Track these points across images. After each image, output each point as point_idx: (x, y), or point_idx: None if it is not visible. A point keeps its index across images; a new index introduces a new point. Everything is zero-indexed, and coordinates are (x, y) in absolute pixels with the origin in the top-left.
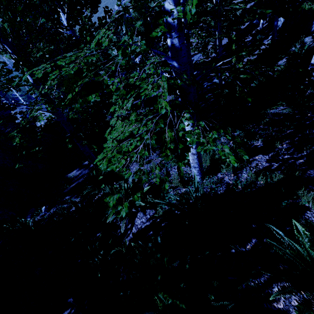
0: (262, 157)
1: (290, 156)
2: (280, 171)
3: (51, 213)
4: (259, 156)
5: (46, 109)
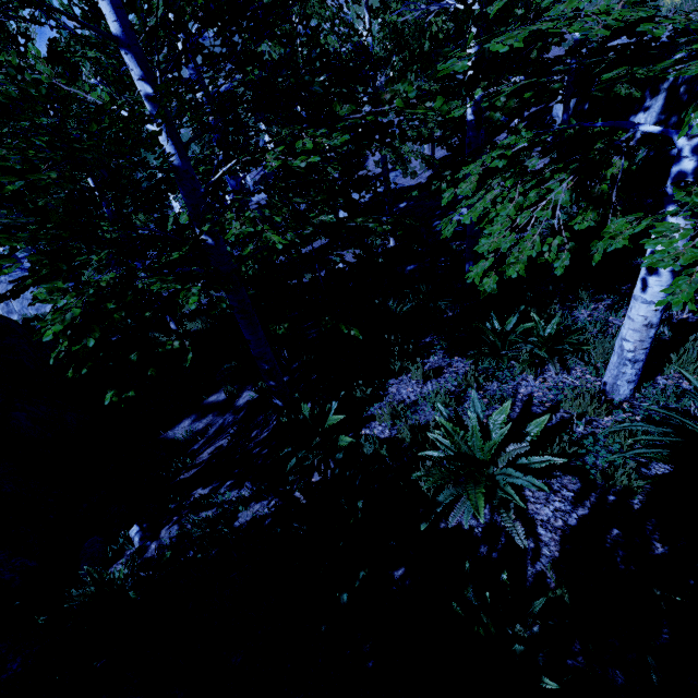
0: None
1: None
2: None
3: (171, 541)
4: None
5: None
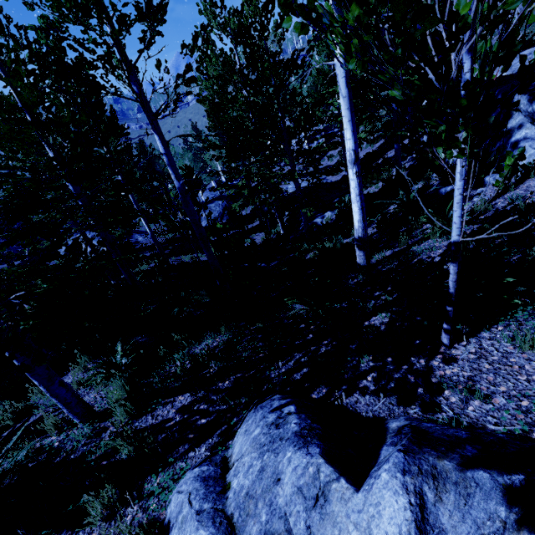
0: (184, 399)
1: (206, 407)
2: (165, 435)
3: None
4: (184, 396)
5: (97, 237)
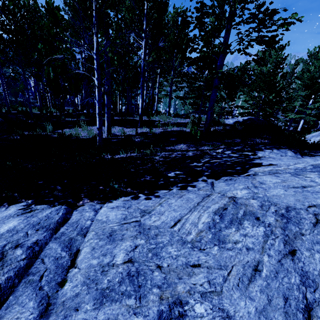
0: None
1: None
2: None
3: None
4: None
5: None
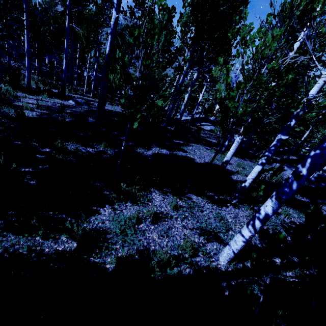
0: None
1: None
2: None
3: None
4: None
5: None
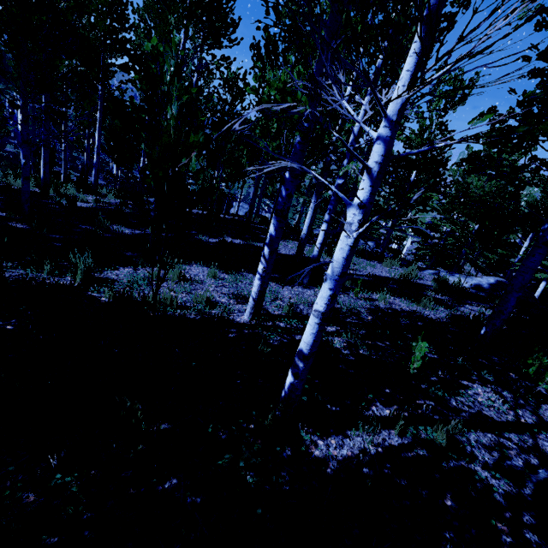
0: None
1: None
2: None
3: None
4: None
5: None
